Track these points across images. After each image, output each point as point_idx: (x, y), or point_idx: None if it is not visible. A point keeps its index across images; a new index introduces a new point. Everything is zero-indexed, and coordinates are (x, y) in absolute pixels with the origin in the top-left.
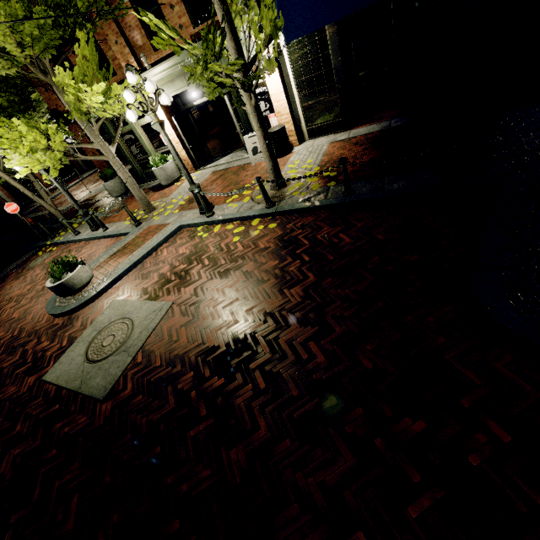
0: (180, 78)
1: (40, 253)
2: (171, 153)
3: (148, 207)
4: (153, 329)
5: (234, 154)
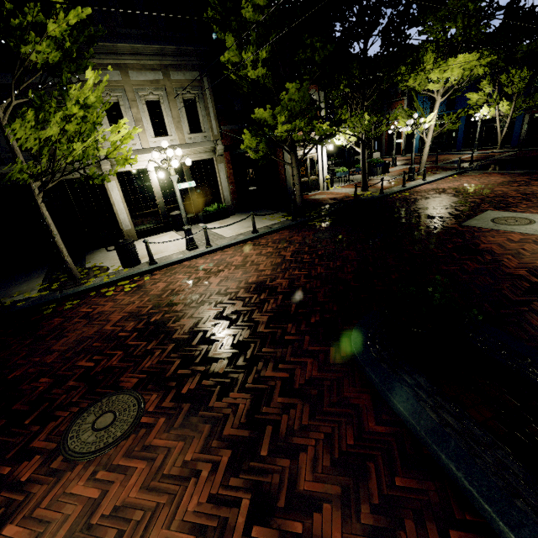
0: None
1: None
2: None
3: None
4: (512, 231)
5: None
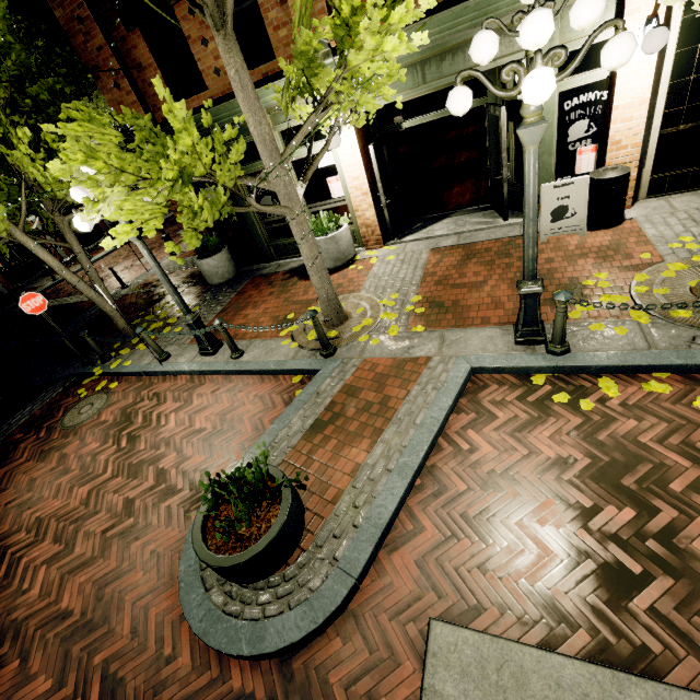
0: (410, 70)
1: (83, 392)
2: (525, 203)
3: (338, 313)
4: None
5: (459, 220)
